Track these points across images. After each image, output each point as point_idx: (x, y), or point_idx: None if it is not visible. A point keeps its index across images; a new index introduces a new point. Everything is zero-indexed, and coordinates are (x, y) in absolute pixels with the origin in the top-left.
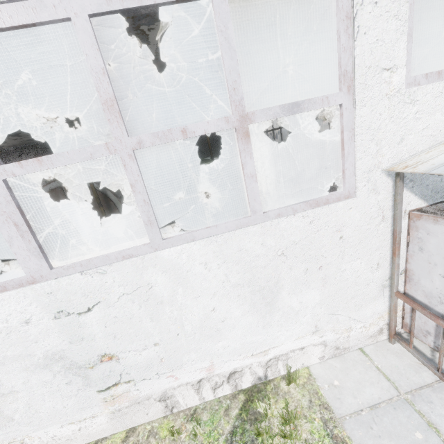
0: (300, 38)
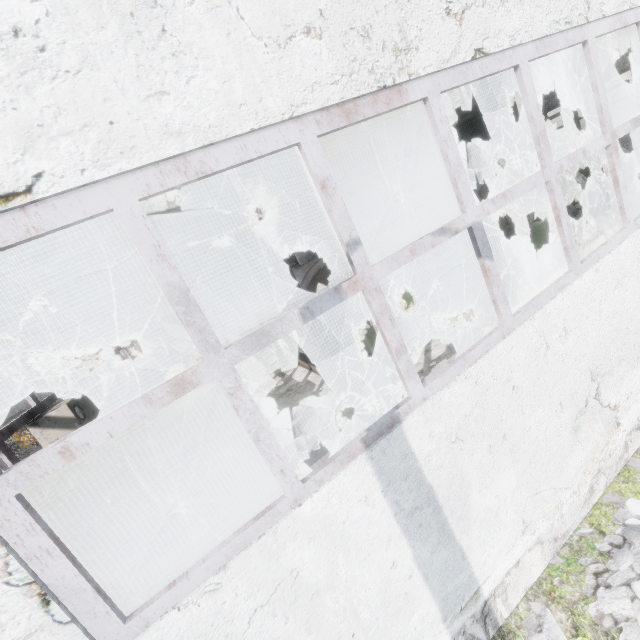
0: None
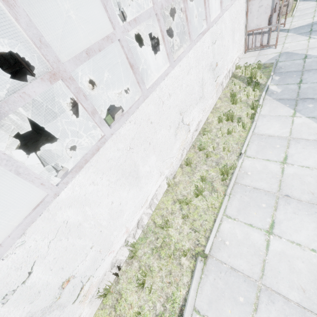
0: None
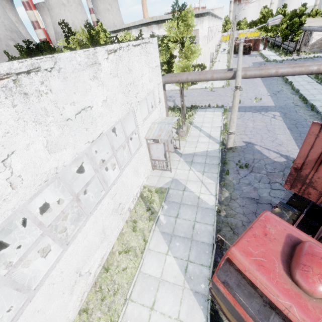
0: None
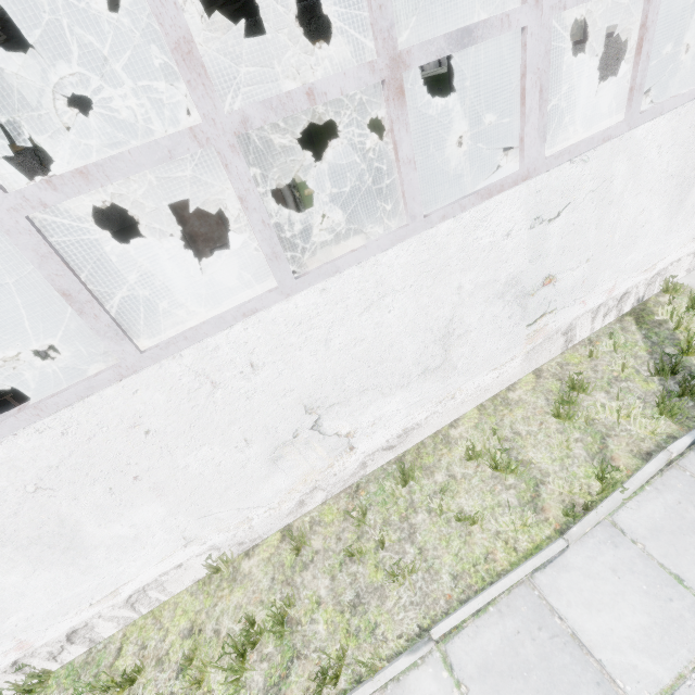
0: None
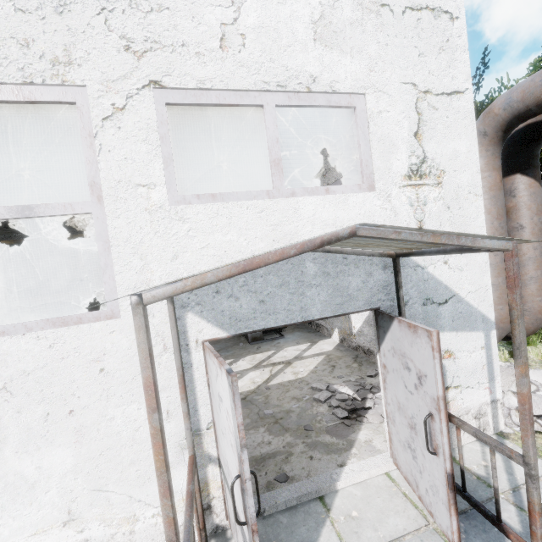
0: (261, 164)
